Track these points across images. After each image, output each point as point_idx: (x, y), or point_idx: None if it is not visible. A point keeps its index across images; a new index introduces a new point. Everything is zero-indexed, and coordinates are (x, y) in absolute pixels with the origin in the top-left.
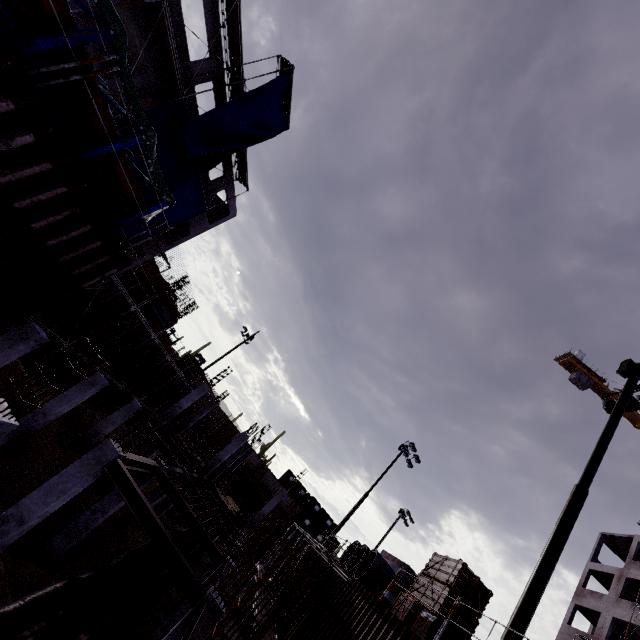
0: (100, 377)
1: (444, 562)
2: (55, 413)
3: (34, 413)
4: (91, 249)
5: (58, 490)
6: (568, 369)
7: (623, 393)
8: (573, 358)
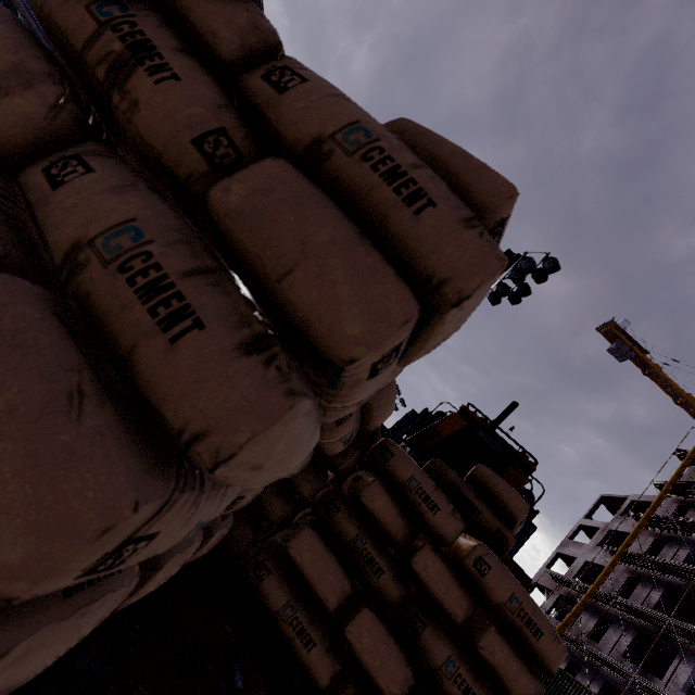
0: None
1: None
2: None
3: None
4: None
5: None
6: (609, 339)
7: None
8: (616, 327)
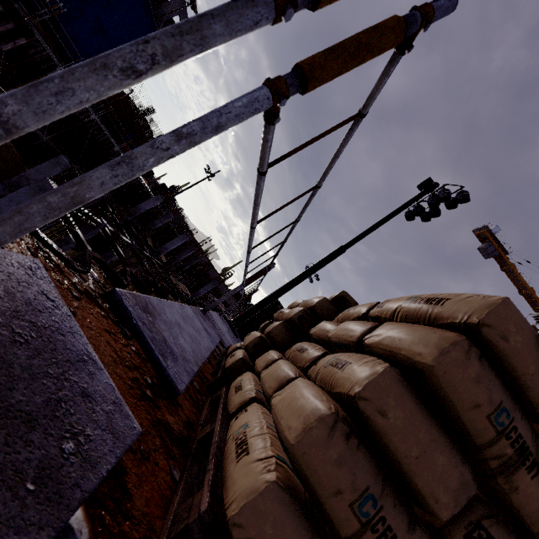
0: (63, 159)
1: None
2: (34, 179)
3: (20, 176)
4: None
5: (16, 200)
6: (481, 240)
7: (410, 199)
8: (488, 231)
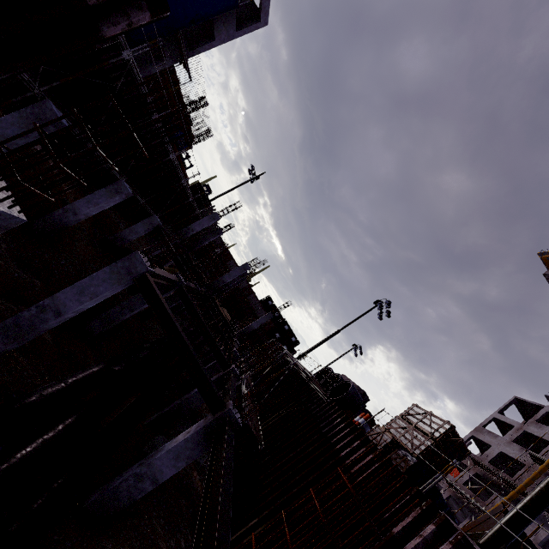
0: (124, 186)
1: (427, 416)
2: (84, 213)
3: (65, 210)
4: None
5: (90, 292)
6: (547, 265)
7: None
8: None
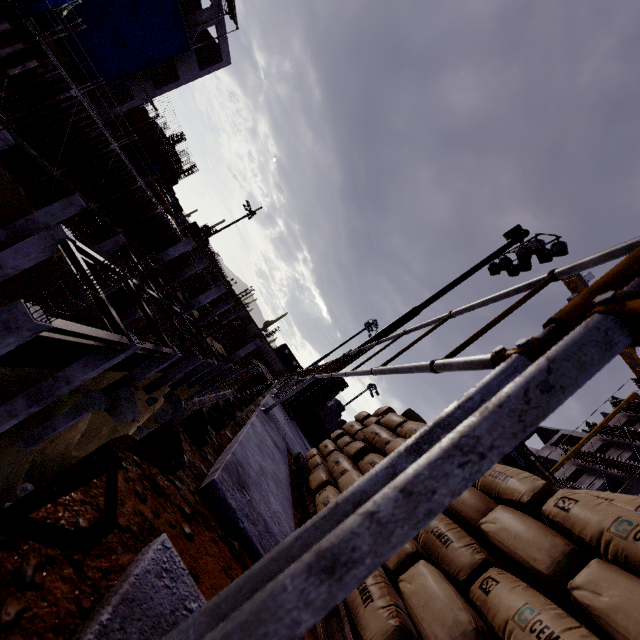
0: (77, 199)
1: None
2: (43, 223)
3: (26, 220)
4: (4, 32)
5: (24, 252)
6: (571, 290)
7: (496, 251)
8: (580, 279)
